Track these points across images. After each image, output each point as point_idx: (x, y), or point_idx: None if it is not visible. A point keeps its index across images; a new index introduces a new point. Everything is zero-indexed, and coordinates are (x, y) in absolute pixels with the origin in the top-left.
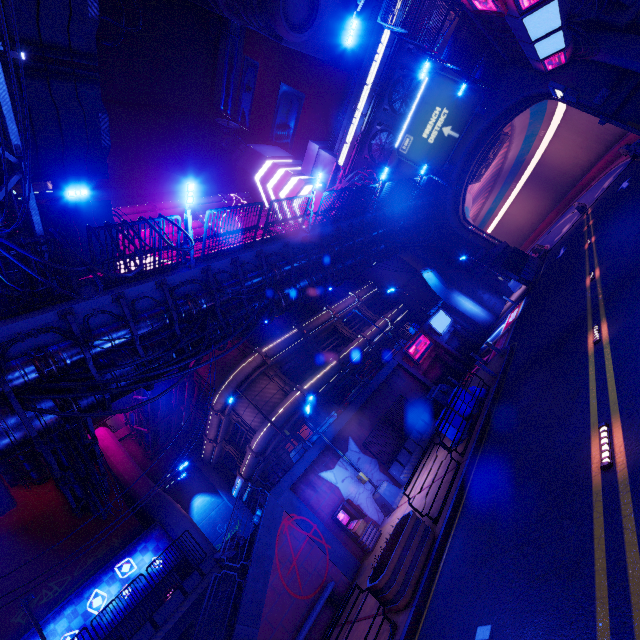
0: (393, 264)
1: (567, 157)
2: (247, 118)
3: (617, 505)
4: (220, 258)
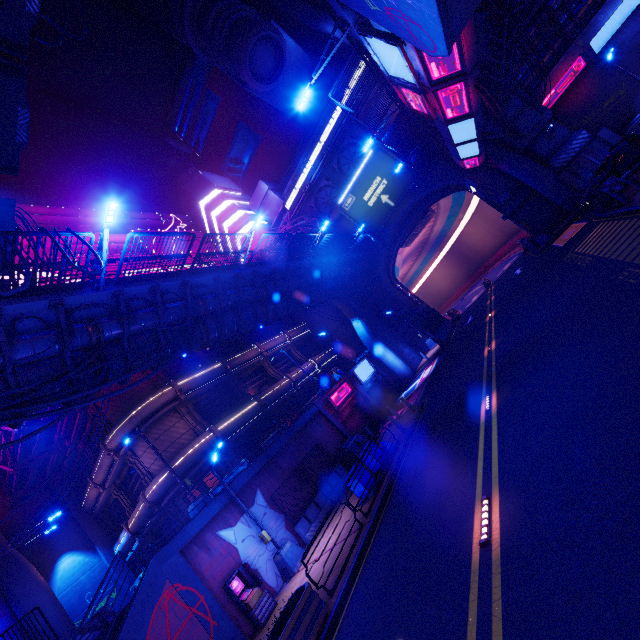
0: (326, 309)
1: (479, 239)
2: (201, 145)
3: (489, 587)
4: (138, 283)
